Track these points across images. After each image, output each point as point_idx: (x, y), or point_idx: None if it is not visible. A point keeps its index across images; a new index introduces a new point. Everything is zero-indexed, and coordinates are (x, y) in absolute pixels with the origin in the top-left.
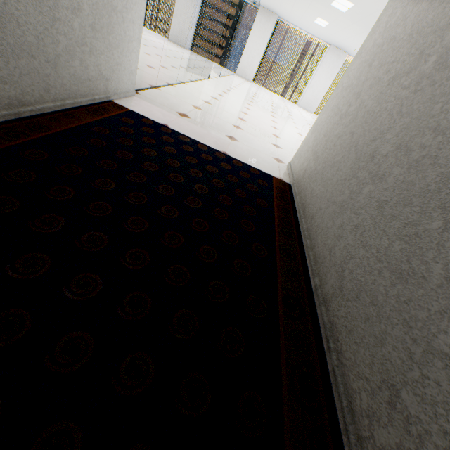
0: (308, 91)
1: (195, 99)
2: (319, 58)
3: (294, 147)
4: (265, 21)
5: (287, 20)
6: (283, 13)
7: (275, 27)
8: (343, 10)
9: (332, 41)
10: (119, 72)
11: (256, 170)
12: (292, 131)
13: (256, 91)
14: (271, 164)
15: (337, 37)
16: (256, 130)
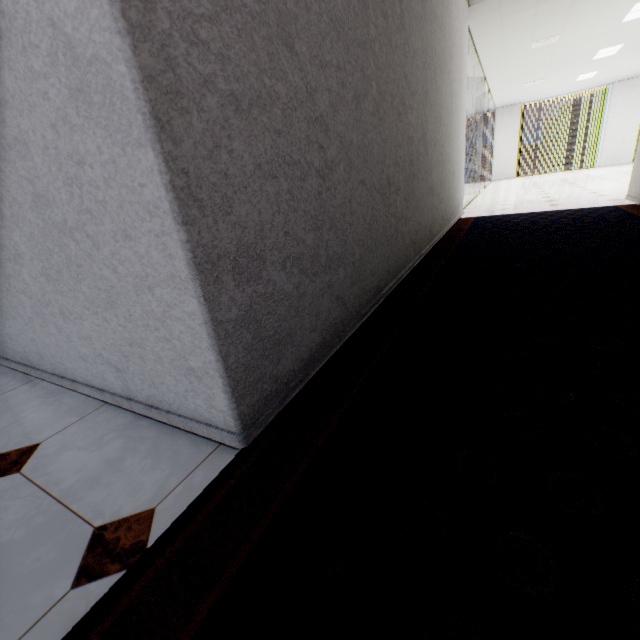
0: (605, 144)
1: (494, 203)
2: (601, 104)
3: (623, 190)
4: (507, 117)
5: (535, 100)
6: (527, 99)
7: (522, 114)
8: (611, 54)
9: (611, 80)
10: (460, 201)
11: (595, 207)
12: (610, 184)
13: (531, 180)
14: (605, 203)
15: (617, 74)
16: (569, 196)
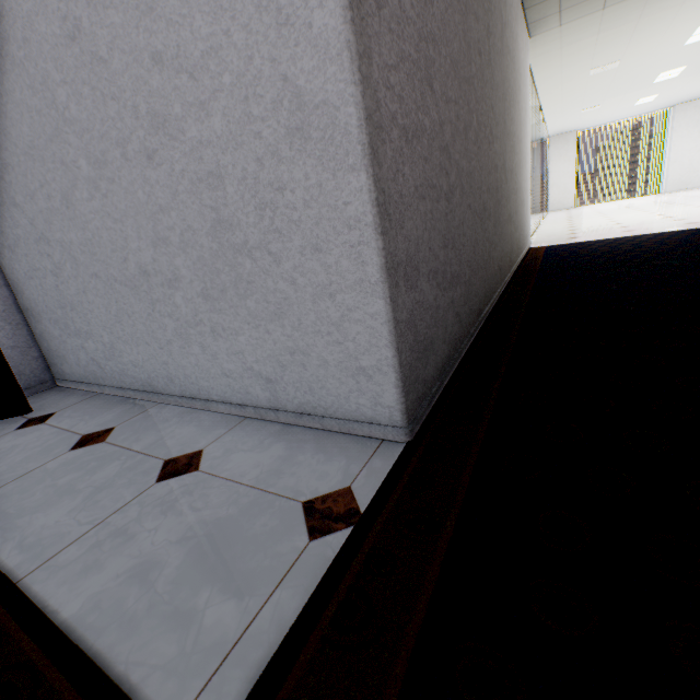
0: (670, 169)
1: (561, 232)
2: (663, 128)
3: None
4: (562, 145)
5: (591, 126)
6: (583, 125)
7: (577, 141)
8: (673, 76)
9: (672, 102)
10: (528, 230)
11: (676, 231)
12: (684, 209)
13: (593, 209)
14: (685, 226)
15: (679, 96)
16: (642, 222)
